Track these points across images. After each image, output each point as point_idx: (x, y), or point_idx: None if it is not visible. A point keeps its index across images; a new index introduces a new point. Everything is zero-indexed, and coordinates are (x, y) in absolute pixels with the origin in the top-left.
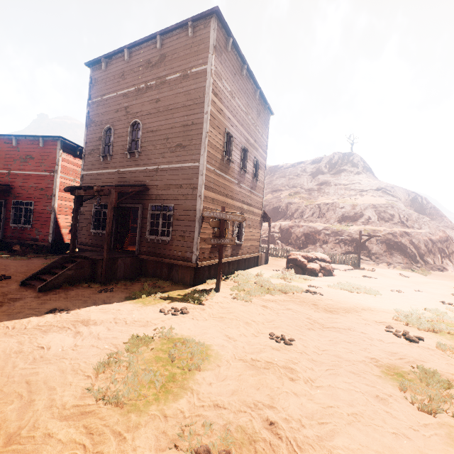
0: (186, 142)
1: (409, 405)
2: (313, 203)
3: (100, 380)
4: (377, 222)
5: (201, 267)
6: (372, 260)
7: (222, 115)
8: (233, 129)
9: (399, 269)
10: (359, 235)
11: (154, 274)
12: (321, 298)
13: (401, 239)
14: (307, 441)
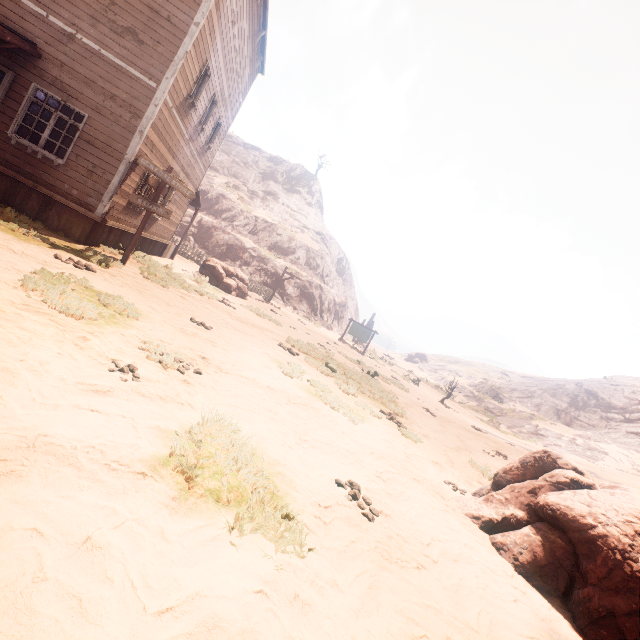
0: (147, 37)
1: (281, 373)
2: (252, 212)
3: (33, 295)
4: (303, 266)
5: (103, 225)
6: (283, 300)
7: (211, 40)
8: (214, 65)
9: (301, 317)
10: (284, 271)
11: (6, 199)
12: (235, 311)
13: (315, 291)
14: (226, 368)
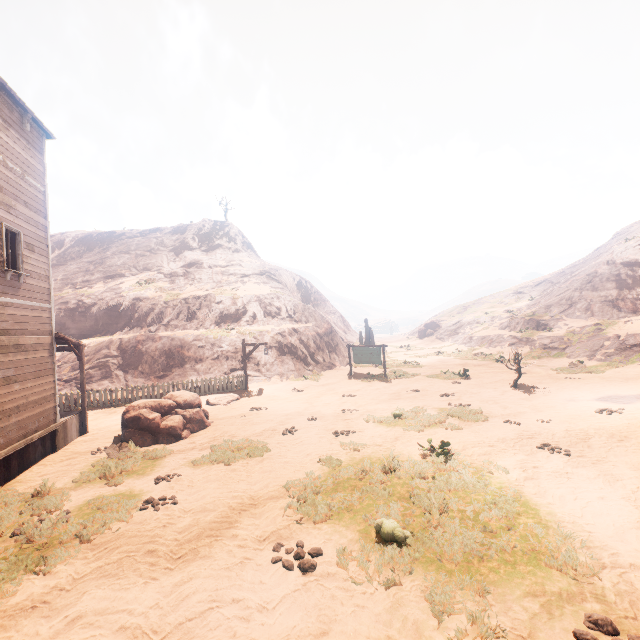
0: None
1: None
2: (179, 296)
3: None
4: (264, 319)
5: None
6: (262, 375)
7: None
8: None
9: (293, 380)
10: (242, 346)
11: None
12: (172, 515)
13: (291, 339)
14: None
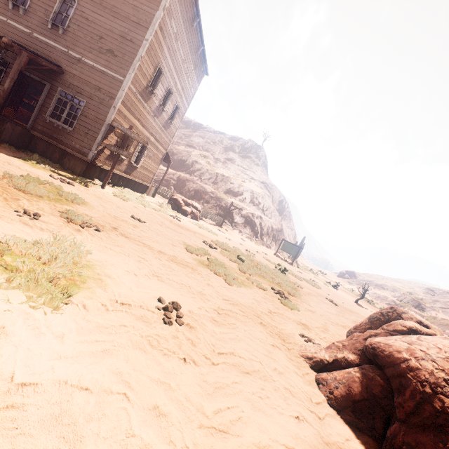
0: (119, 53)
1: (185, 250)
2: (215, 170)
3: (6, 181)
4: (248, 203)
5: (94, 166)
6: (231, 226)
7: (160, 50)
8: (166, 67)
9: (244, 237)
10: (230, 205)
11: (43, 154)
12: (178, 221)
13: (256, 220)
14: (130, 236)
